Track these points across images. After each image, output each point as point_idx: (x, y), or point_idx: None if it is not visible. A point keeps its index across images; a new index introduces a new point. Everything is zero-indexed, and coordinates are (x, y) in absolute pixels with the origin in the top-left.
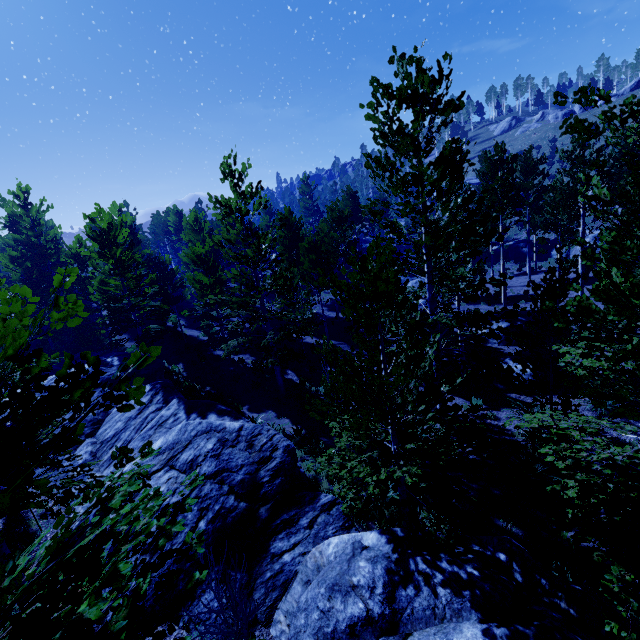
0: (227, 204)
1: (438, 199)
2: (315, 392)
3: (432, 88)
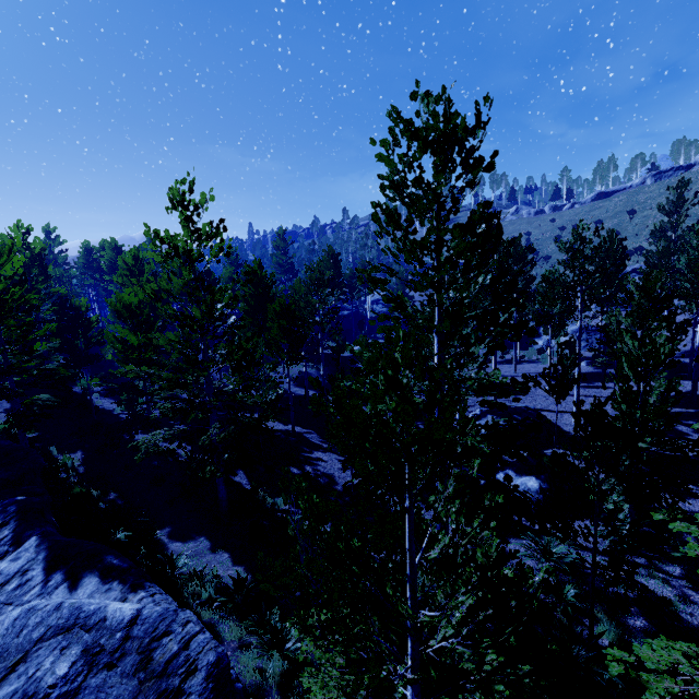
0: (172, 242)
1: (464, 274)
2: (271, 505)
3: (470, 132)
